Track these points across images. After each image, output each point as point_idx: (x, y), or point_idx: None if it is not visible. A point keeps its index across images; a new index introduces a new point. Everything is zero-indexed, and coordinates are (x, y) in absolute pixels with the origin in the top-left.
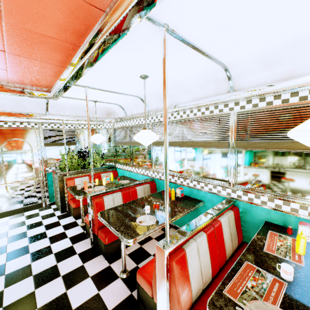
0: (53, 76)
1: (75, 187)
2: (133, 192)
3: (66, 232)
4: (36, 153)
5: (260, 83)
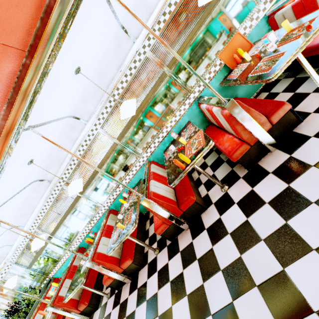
0: None
1: None
2: (74, 268)
3: None
4: None
5: (55, 172)
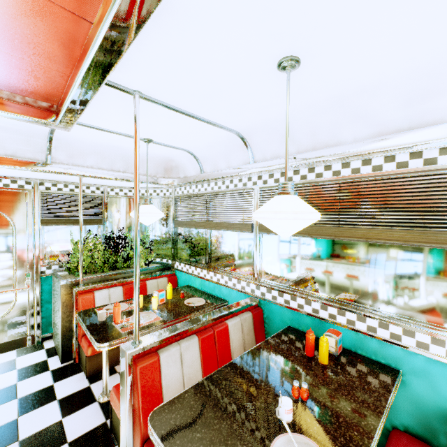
0: (59, 58)
1: (95, 312)
2: (223, 334)
3: (65, 422)
4: (22, 238)
5: None
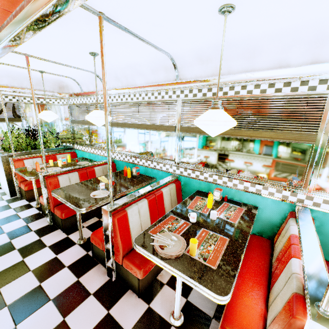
0: None
1: (25, 168)
2: (92, 172)
3: (19, 214)
4: None
5: (198, 75)
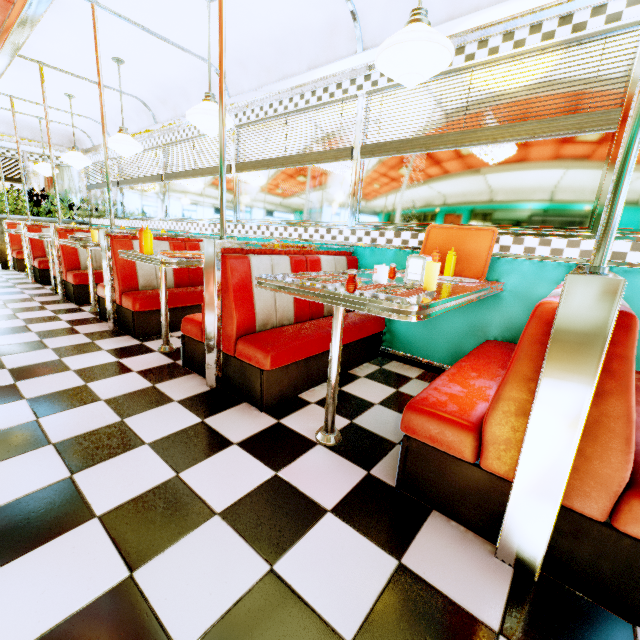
0: None
1: (17, 229)
2: None
3: (3, 276)
4: None
5: (167, 118)
